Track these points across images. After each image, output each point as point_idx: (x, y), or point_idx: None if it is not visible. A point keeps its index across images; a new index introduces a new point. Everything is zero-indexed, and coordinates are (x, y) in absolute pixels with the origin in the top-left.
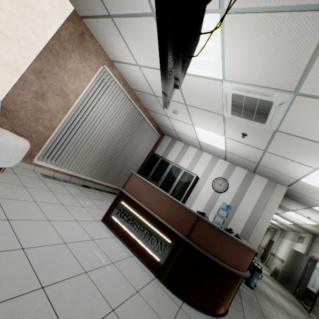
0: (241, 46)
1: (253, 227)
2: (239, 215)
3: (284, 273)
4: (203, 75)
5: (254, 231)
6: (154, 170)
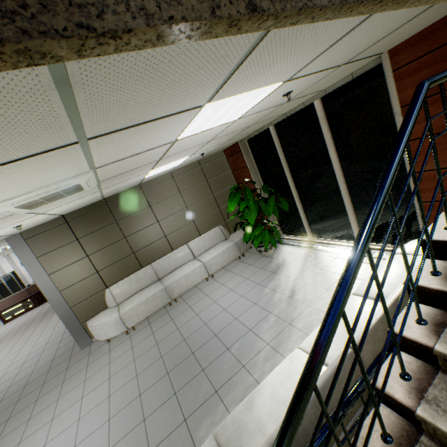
0: None
1: None
2: None
3: None
4: None
5: None
6: None
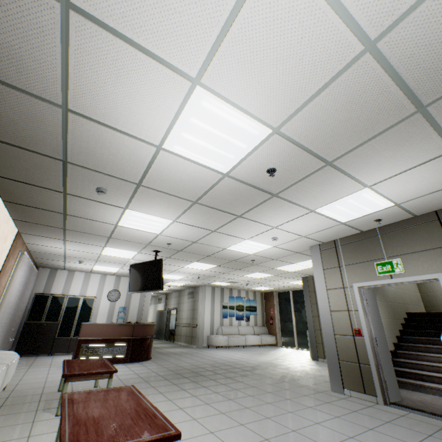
0: (143, 256)
1: (142, 313)
2: (132, 310)
3: (157, 330)
4: (121, 257)
5: (144, 315)
6: (48, 310)
